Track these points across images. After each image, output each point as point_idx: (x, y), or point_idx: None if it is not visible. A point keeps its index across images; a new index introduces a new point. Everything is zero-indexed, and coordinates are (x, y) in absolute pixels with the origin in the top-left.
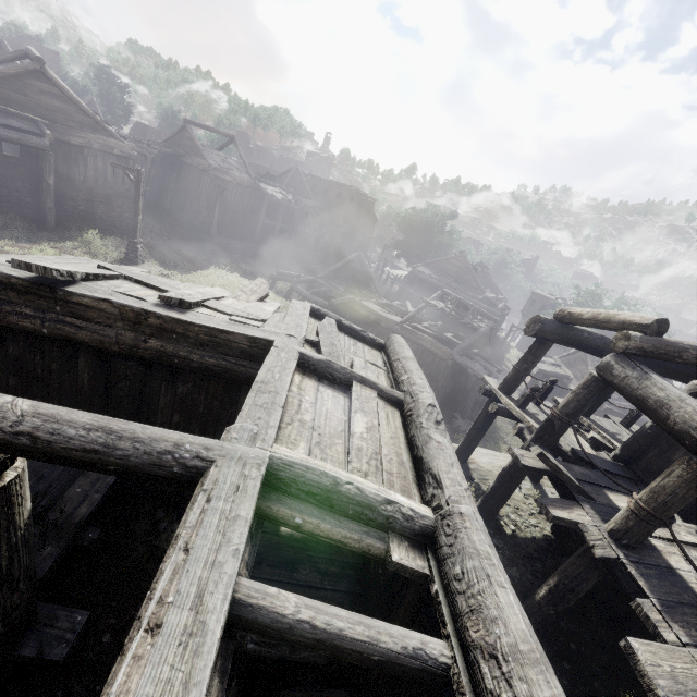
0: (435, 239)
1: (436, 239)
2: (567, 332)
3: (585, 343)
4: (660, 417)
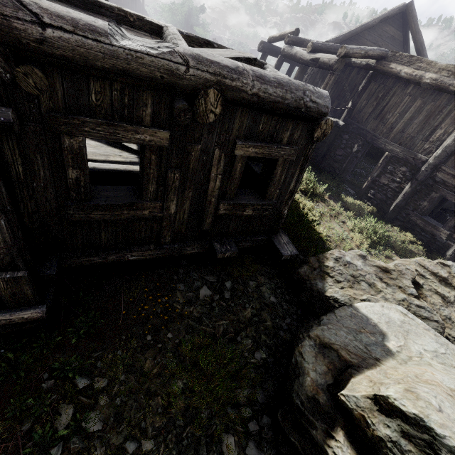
0: (194, 30)
1: (195, 30)
2: (272, 48)
3: (279, 53)
4: (295, 58)
